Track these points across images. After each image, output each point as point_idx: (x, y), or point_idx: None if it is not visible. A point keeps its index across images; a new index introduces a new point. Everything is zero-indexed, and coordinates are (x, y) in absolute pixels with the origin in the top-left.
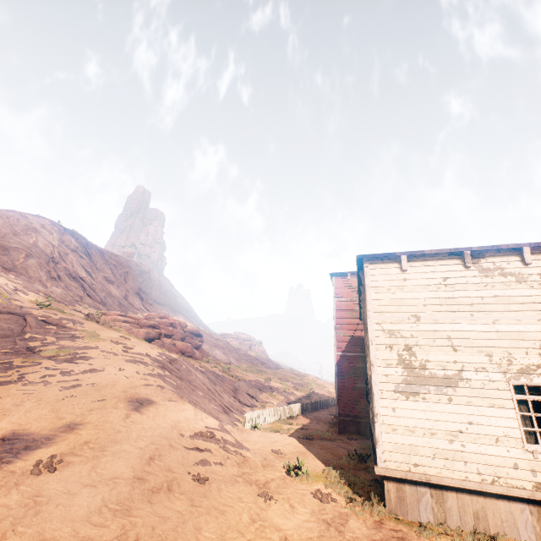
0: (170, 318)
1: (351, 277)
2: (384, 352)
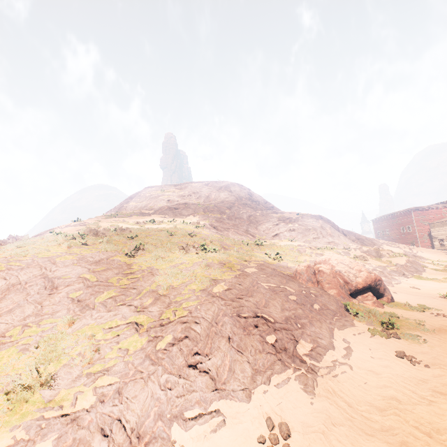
0: None
1: (417, 210)
2: None
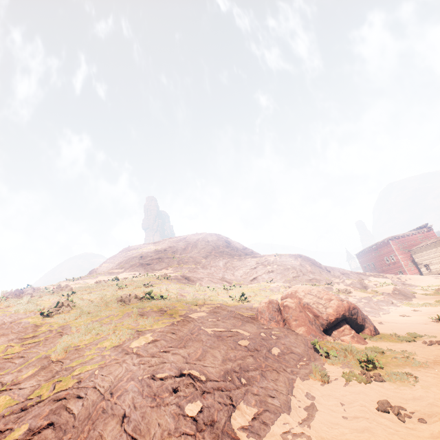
0: None
1: (394, 239)
2: None
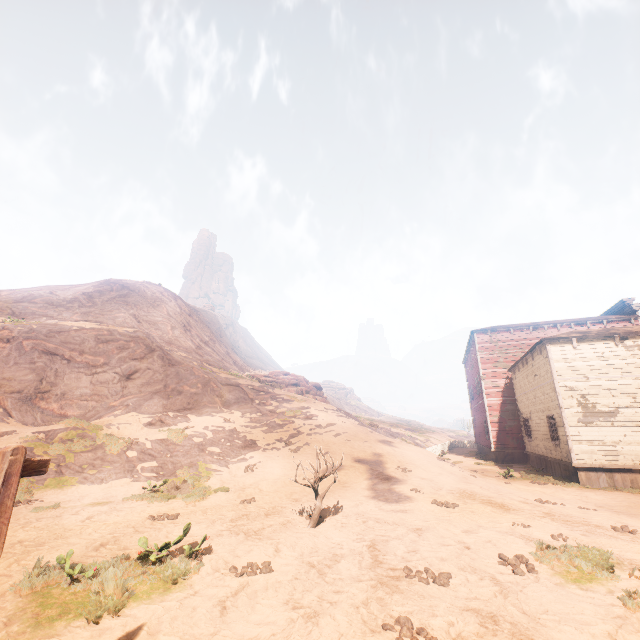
0: (292, 374)
1: (491, 333)
2: (568, 400)
